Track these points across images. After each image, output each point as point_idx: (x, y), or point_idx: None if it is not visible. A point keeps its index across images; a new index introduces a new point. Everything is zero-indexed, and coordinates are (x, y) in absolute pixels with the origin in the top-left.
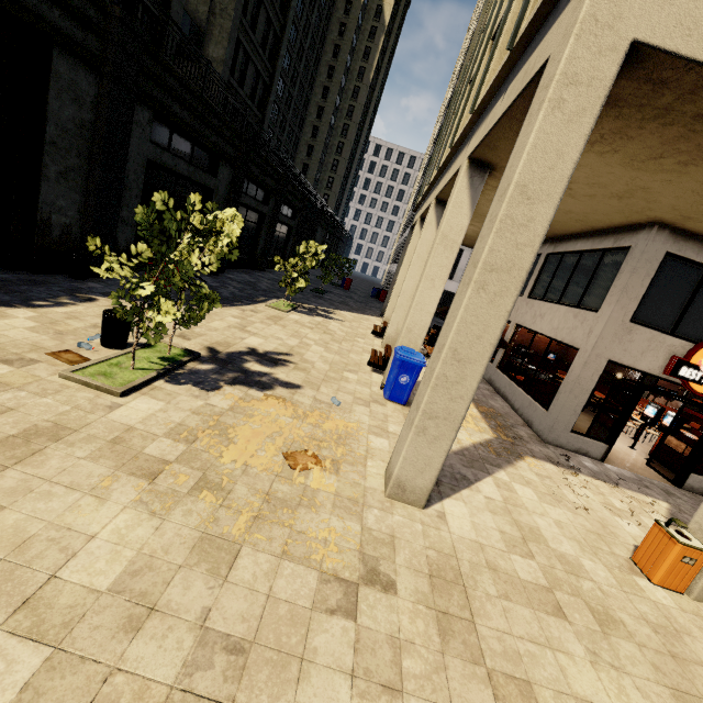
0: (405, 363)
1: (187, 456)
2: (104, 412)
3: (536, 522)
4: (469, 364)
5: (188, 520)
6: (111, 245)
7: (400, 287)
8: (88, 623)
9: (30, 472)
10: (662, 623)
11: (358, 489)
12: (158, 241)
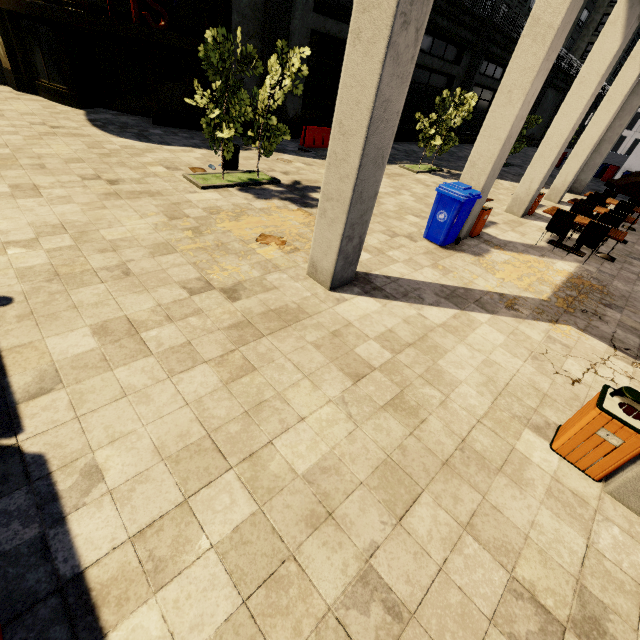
0: (444, 197)
1: (201, 218)
2: (186, 193)
3: (455, 348)
4: (351, 137)
5: (167, 236)
6: (279, 113)
7: (585, 143)
8: (92, 244)
9: (128, 203)
10: (488, 456)
11: (290, 264)
12: (212, 71)
